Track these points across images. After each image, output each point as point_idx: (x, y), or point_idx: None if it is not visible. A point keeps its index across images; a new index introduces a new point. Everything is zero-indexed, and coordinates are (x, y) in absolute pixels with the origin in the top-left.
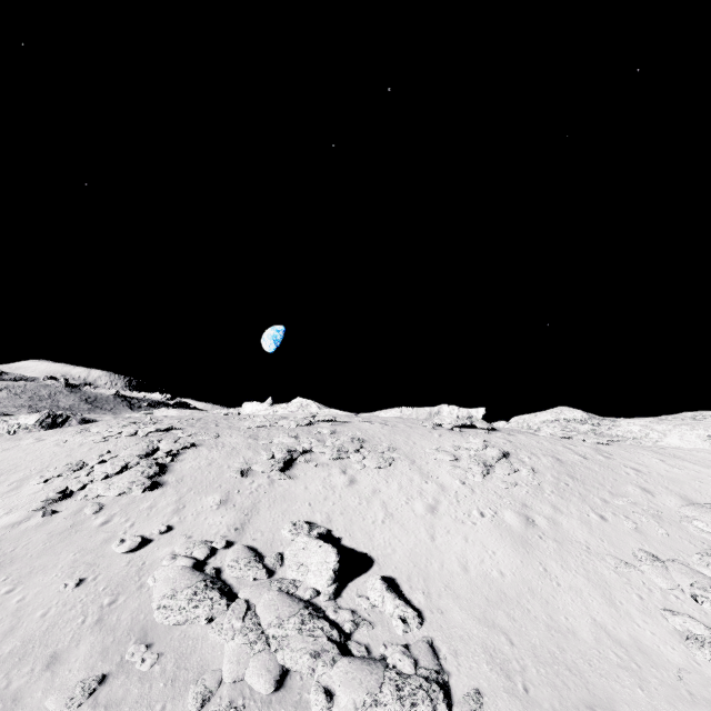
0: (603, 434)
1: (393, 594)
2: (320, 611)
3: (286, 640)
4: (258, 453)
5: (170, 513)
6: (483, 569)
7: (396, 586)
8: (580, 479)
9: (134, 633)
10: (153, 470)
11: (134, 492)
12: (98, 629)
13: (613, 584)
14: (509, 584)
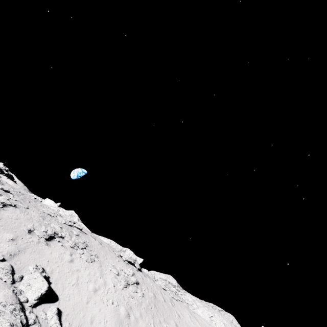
0: (178, 295)
1: (58, 317)
2: (24, 309)
3: (3, 313)
4: (41, 226)
5: None
6: (98, 326)
7: (60, 315)
8: (157, 308)
9: None
10: None
11: None
12: None
13: None
14: None
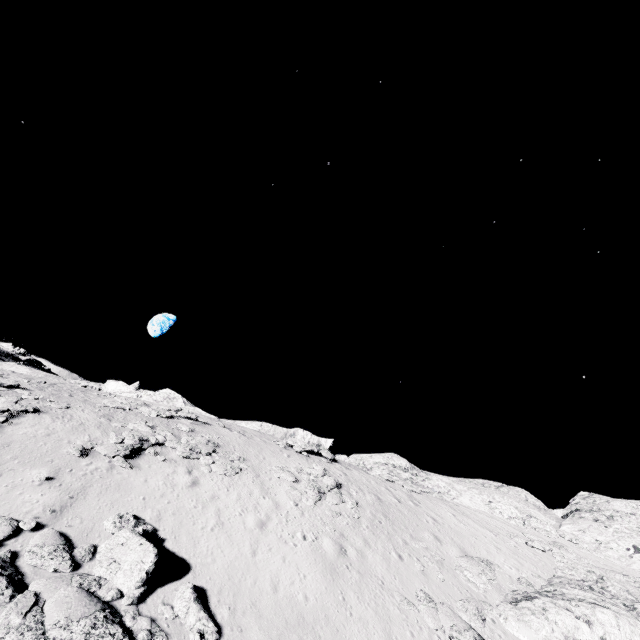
0: (418, 484)
1: (200, 606)
2: (117, 615)
3: None
4: (107, 435)
5: None
6: (291, 591)
7: (205, 597)
8: (391, 519)
9: None
10: None
11: None
12: None
13: (394, 620)
14: (310, 609)
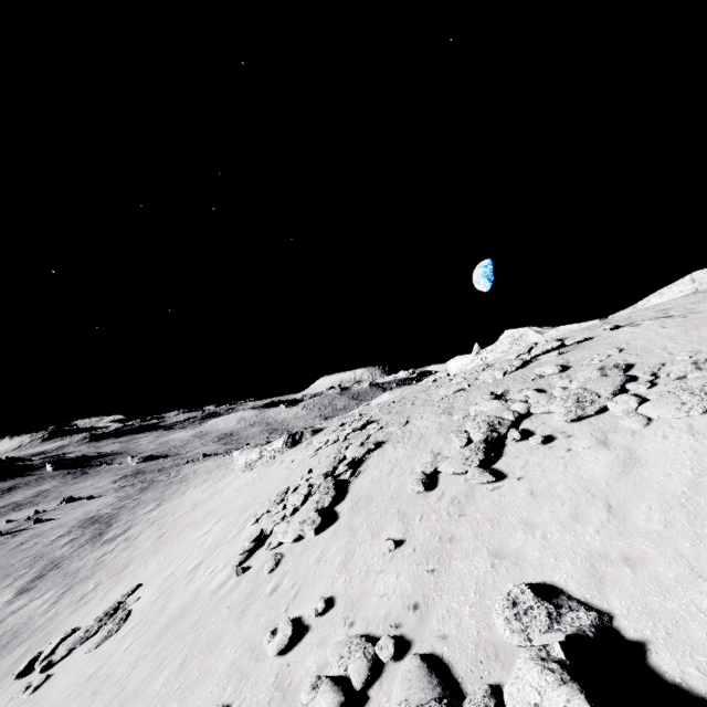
0: None
1: None
2: None
3: None
4: (450, 438)
5: (335, 571)
6: None
7: None
8: None
9: None
10: (328, 496)
11: (308, 535)
12: None
13: None
14: None
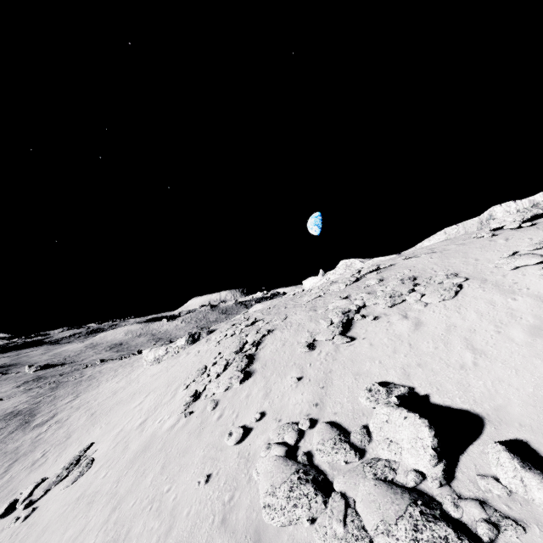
0: None
1: (537, 474)
2: (434, 505)
3: None
4: (319, 323)
5: (261, 399)
6: None
7: (532, 453)
8: None
9: (250, 536)
10: (244, 363)
11: (235, 385)
12: (223, 530)
13: None
14: None
